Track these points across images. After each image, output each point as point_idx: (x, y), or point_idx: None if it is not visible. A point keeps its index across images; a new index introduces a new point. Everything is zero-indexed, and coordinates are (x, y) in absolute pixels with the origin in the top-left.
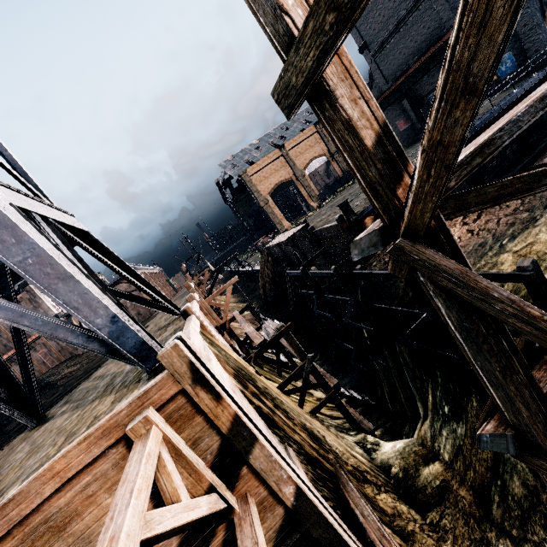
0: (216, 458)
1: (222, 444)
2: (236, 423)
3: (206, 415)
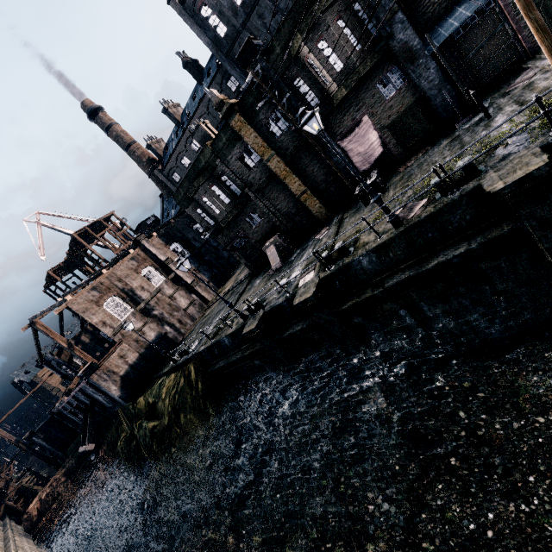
0: (4, 487)
1: (5, 484)
2: (7, 480)
3: (2, 482)
